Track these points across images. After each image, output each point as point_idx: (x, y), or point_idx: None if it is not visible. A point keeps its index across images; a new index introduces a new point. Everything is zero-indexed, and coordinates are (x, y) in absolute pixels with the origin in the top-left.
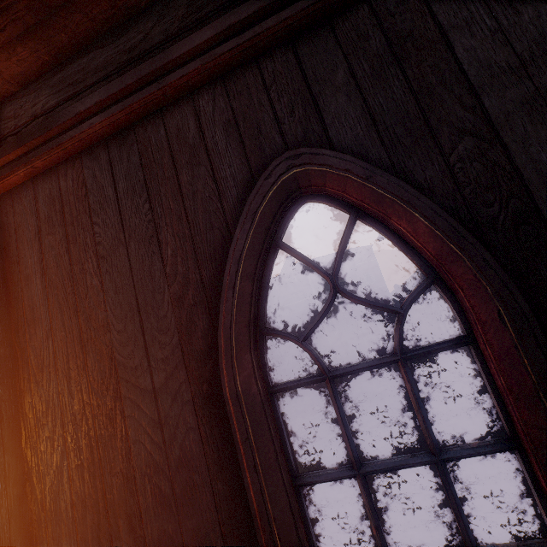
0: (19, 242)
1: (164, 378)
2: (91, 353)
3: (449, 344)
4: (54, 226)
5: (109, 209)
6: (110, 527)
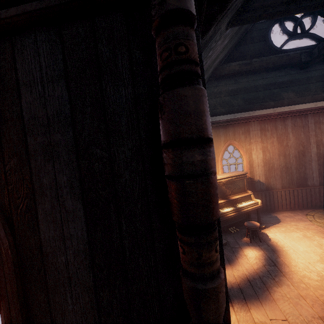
0: None
1: None
2: None
3: None
4: None
5: None
6: None
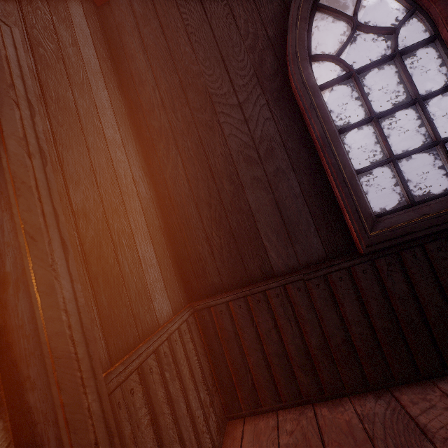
0: (121, 35)
1: (246, 95)
2: (190, 92)
3: (424, 40)
4: (149, 20)
5: (193, 2)
6: (217, 185)
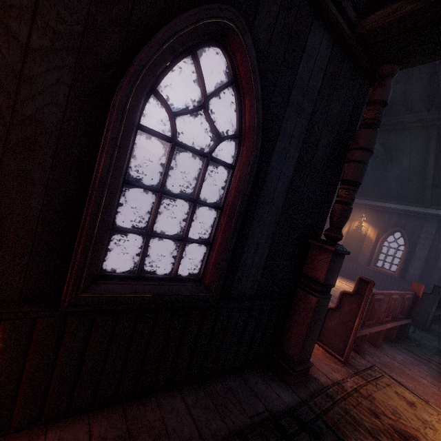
0: None
1: (47, 46)
2: None
3: (227, 164)
4: None
5: None
6: None
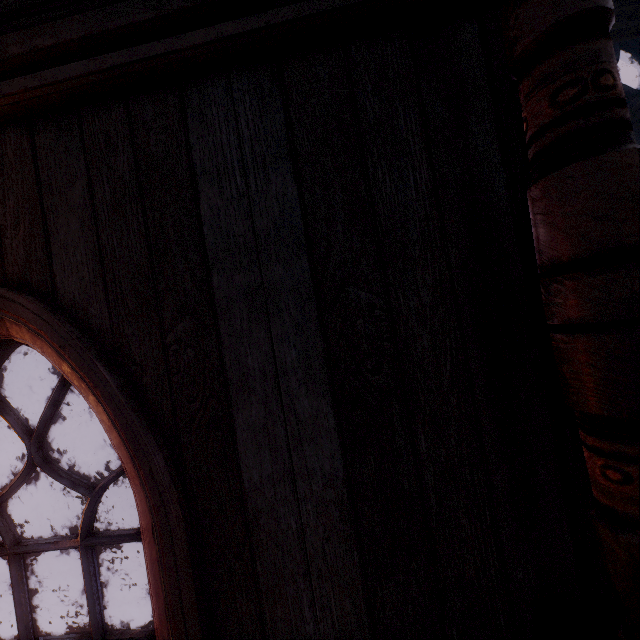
0: None
1: None
2: None
3: (126, 537)
4: None
5: None
6: None
